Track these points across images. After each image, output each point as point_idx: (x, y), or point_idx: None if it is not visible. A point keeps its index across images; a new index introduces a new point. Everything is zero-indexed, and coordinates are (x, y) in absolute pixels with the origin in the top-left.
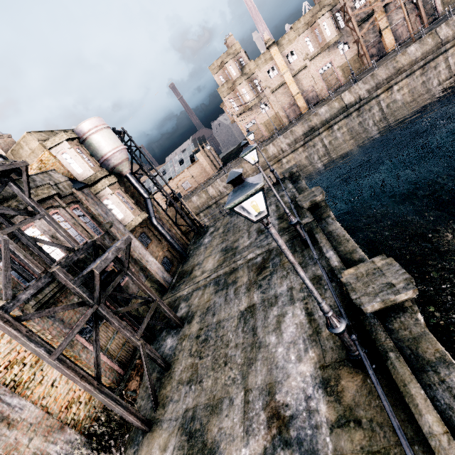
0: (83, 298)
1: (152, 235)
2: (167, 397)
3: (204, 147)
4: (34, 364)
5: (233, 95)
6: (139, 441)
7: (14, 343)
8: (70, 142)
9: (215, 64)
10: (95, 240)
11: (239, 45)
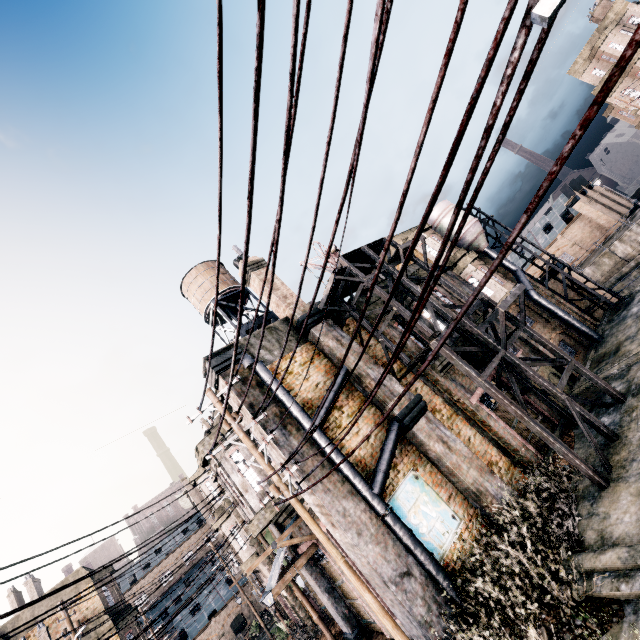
0: (489, 344)
1: (534, 315)
2: (624, 460)
3: (585, 191)
4: (449, 417)
5: (629, 82)
6: (595, 496)
7: (430, 396)
8: (426, 233)
9: (577, 61)
10: (483, 298)
11: (622, 2)
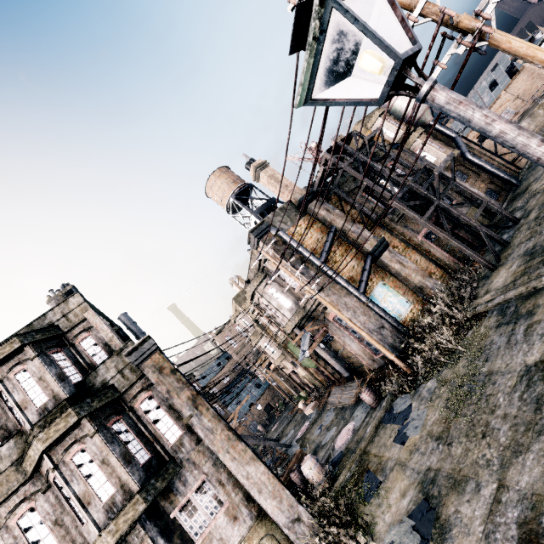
0: (428, 198)
1: (468, 172)
2: (508, 254)
3: None
4: (403, 250)
5: None
6: (488, 276)
7: (390, 239)
8: (381, 117)
9: None
10: (425, 166)
11: None
